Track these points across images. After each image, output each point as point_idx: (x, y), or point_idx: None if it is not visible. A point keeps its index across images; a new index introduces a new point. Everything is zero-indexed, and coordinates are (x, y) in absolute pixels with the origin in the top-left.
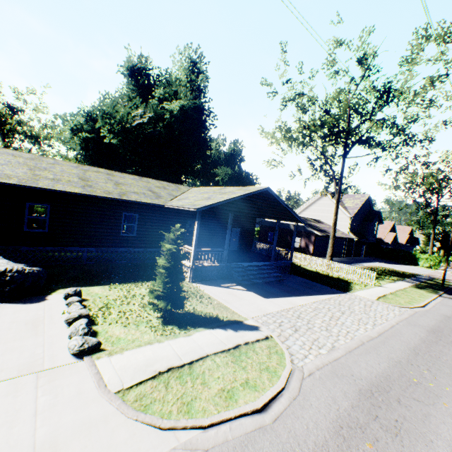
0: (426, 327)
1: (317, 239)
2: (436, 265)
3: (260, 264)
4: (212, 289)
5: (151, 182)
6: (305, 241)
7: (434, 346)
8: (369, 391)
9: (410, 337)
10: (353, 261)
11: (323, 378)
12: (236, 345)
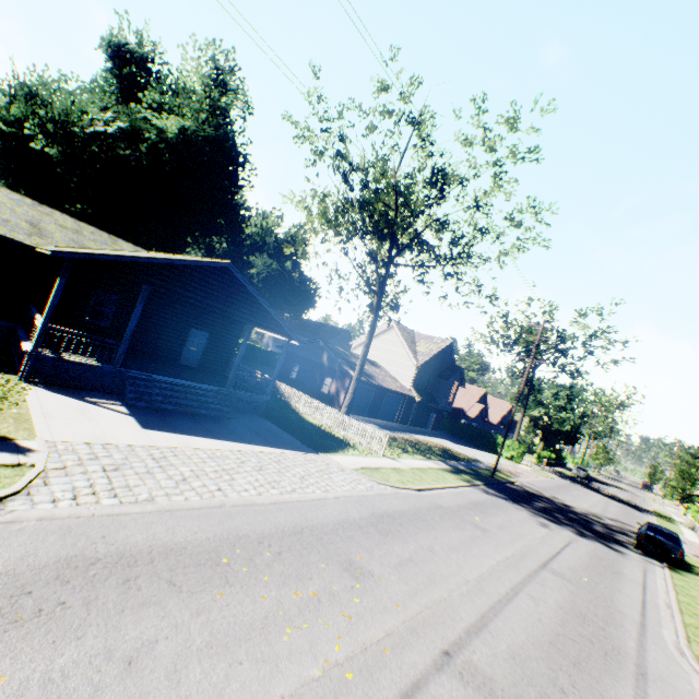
0: (379, 509)
1: None
2: (519, 457)
3: (193, 384)
4: (52, 397)
5: (56, 217)
6: (337, 384)
7: (350, 530)
8: (92, 560)
9: (329, 514)
10: (404, 430)
11: (25, 532)
12: None
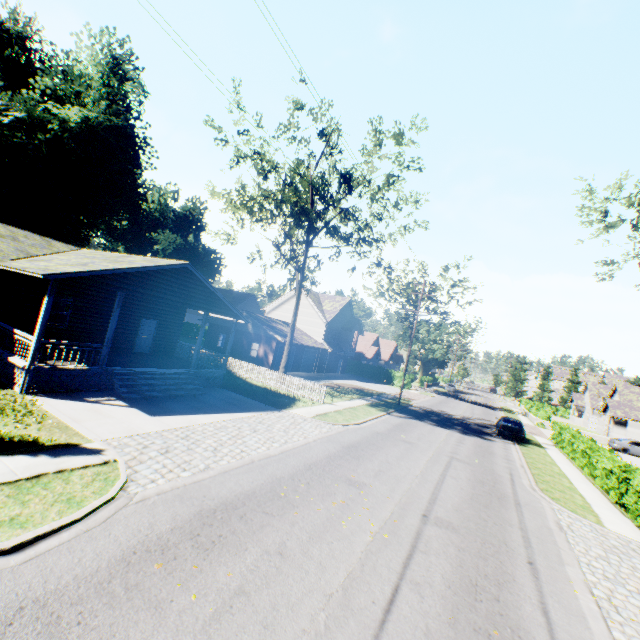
0: (345, 443)
1: (280, 347)
2: (409, 384)
3: (167, 371)
4: (62, 404)
5: None
6: (265, 348)
7: (337, 460)
8: (212, 511)
9: (318, 453)
10: (323, 377)
11: (158, 503)
12: (39, 474)
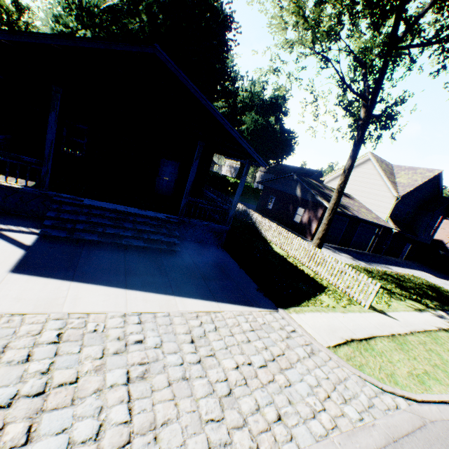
0: None
1: None
2: None
3: (132, 211)
4: None
5: None
6: (309, 214)
7: None
8: None
9: None
10: (378, 260)
11: None
12: None
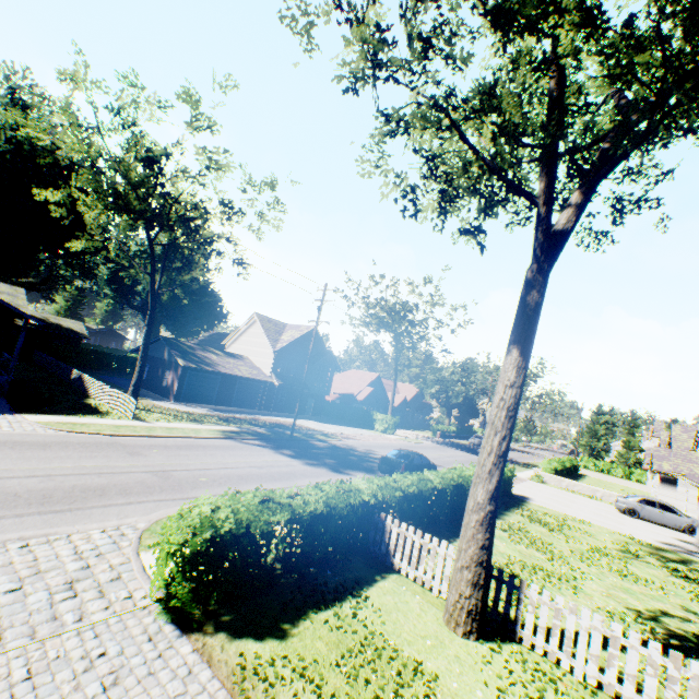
0: None
1: (191, 374)
2: (391, 428)
3: None
4: None
5: None
6: (173, 375)
7: None
8: None
9: None
10: (256, 413)
11: None
12: None
